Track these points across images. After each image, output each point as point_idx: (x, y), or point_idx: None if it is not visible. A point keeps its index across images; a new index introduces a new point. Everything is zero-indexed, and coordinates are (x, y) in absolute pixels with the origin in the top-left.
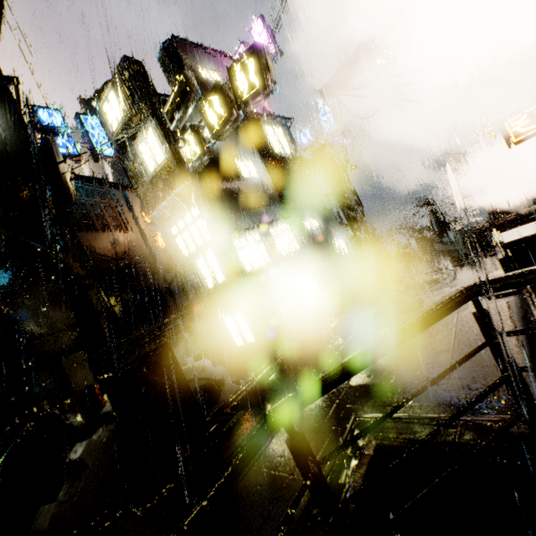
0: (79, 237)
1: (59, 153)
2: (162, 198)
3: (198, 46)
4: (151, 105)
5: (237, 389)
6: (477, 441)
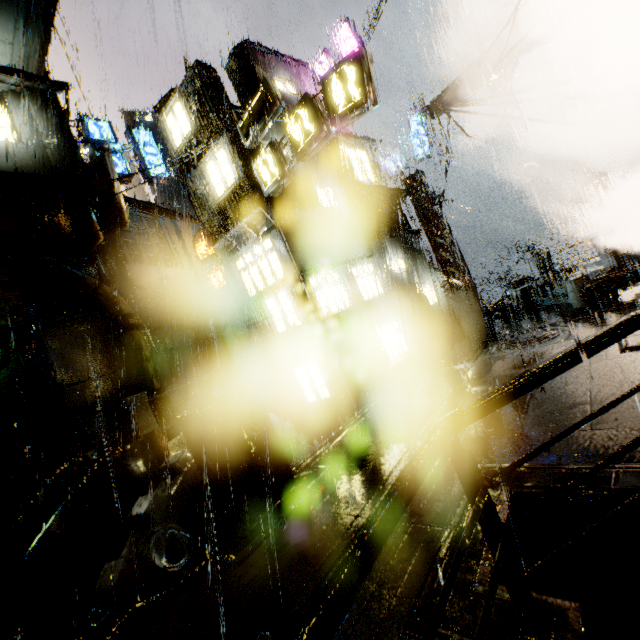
0: (126, 269)
1: (114, 170)
2: (229, 226)
3: (274, 53)
4: (224, 118)
5: (321, 443)
6: (639, 487)
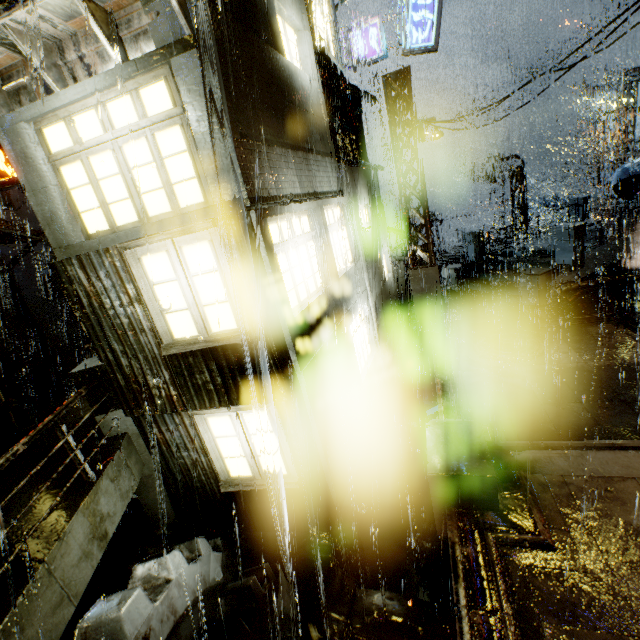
0: None
1: None
2: None
3: None
4: None
5: None
6: None
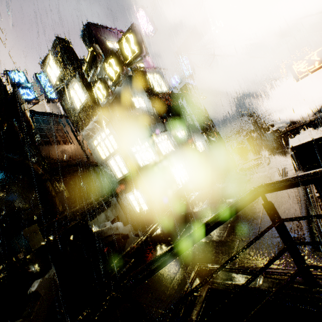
0: (39, 150)
1: (22, 99)
2: (86, 123)
3: (105, 27)
4: (75, 66)
5: (133, 242)
6: (271, 288)
